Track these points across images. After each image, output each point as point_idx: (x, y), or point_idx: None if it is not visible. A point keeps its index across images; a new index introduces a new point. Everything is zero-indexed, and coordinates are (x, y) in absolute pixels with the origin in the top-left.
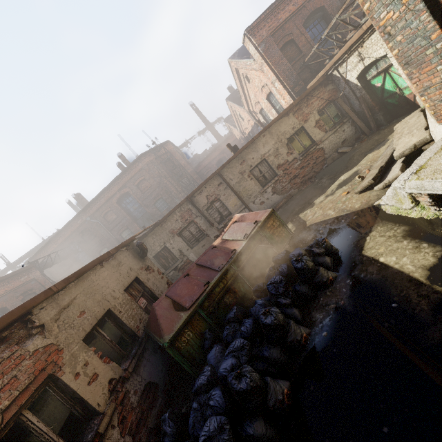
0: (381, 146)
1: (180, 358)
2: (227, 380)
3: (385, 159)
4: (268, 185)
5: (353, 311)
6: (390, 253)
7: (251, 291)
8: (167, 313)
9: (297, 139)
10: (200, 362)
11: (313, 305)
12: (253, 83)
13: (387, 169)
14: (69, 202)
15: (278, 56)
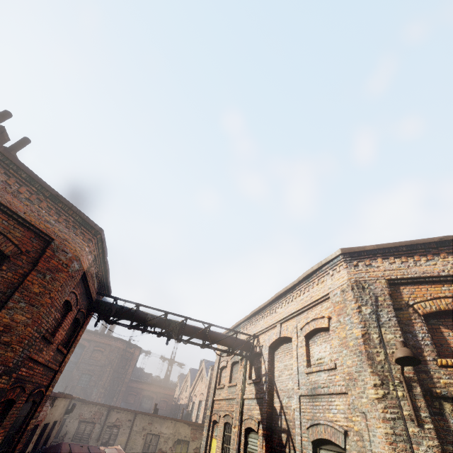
0: None
1: None
2: None
3: None
4: None
5: None
6: None
7: None
8: (66, 451)
9: (182, 445)
10: None
11: None
12: (202, 384)
13: None
14: None
15: None
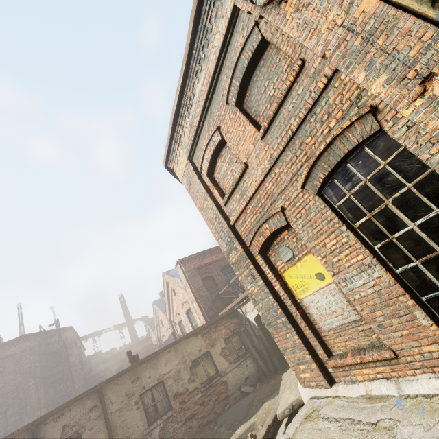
0: (276, 395)
1: None
2: None
3: (273, 415)
4: (157, 422)
5: None
6: None
7: None
8: None
9: (202, 363)
10: None
11: None
12: (177, 297)
13: (275, 430)
14: None
15: (199, 284)
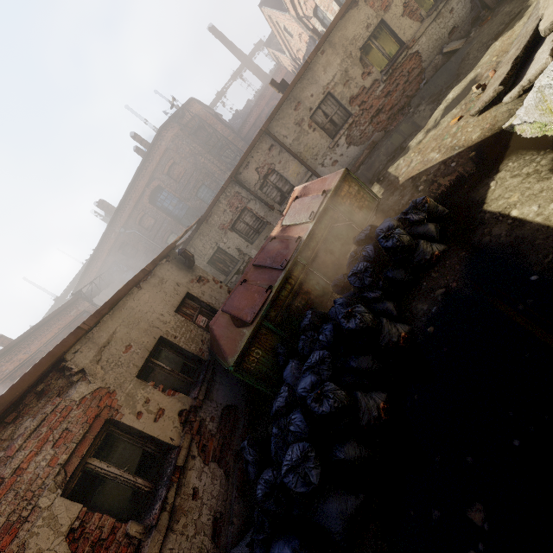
0: (516, 22)
1: (252, 380)
2: (306, 402)
3: (524, 41)
4: (339, 134)
5: (471, 294)
6: (528, 201)
7: (330, 287)
8: (227, 331)
9: (375, 45)
10: (278, 380)
11: (414, 293)
12: None
13: (526, 60)
14: (95, 213)
15: None
